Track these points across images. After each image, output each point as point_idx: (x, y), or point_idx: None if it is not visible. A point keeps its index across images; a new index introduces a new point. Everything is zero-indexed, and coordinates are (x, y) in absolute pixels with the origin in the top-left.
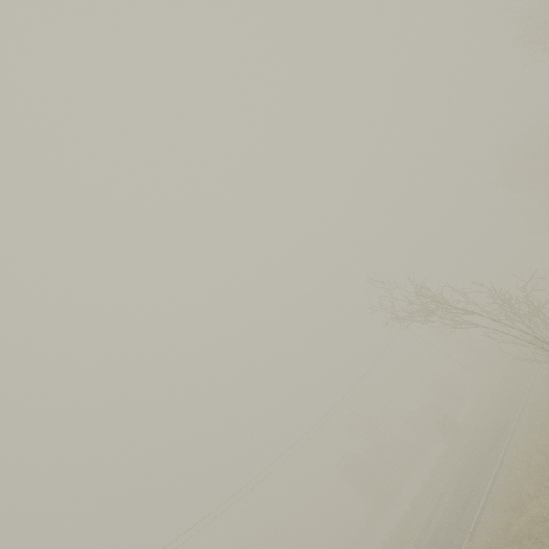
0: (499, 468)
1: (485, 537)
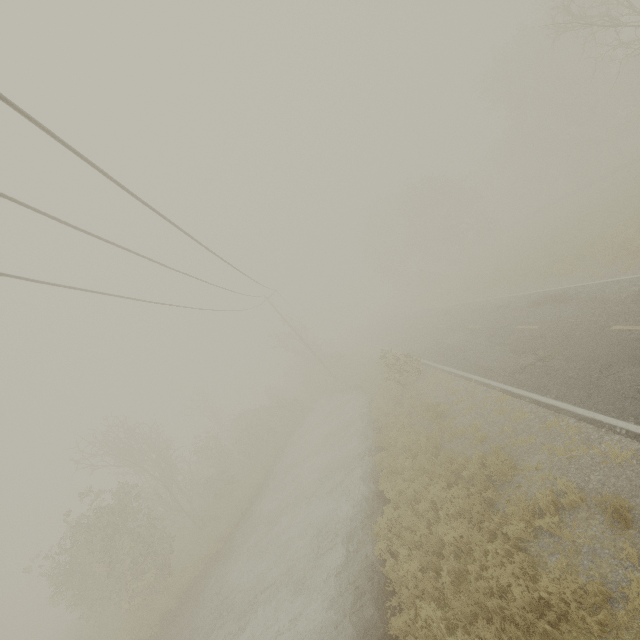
0: None
1: None
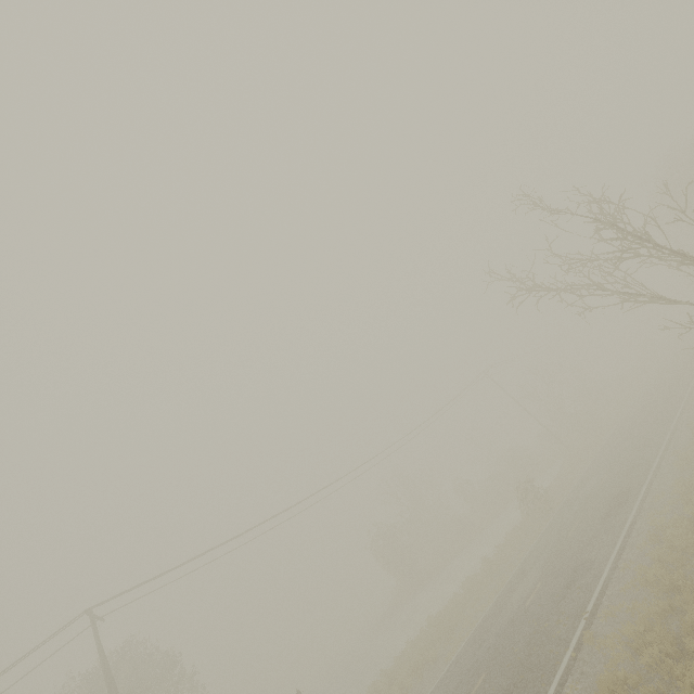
0: (627, 539)
1: (630, 624)
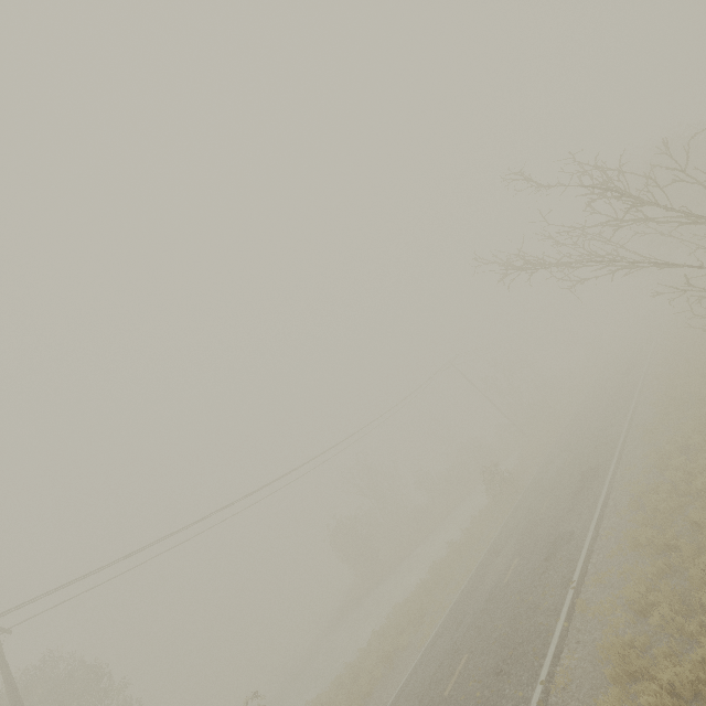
0: (604, 509)
1: (630, 586)
